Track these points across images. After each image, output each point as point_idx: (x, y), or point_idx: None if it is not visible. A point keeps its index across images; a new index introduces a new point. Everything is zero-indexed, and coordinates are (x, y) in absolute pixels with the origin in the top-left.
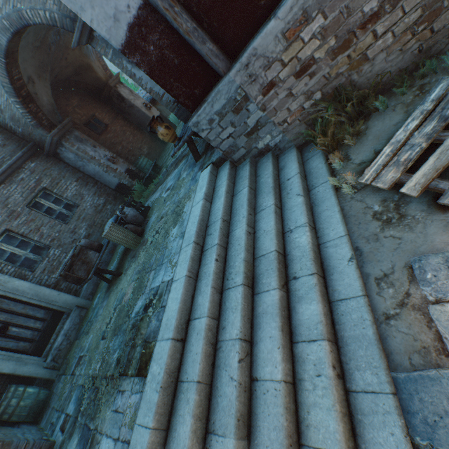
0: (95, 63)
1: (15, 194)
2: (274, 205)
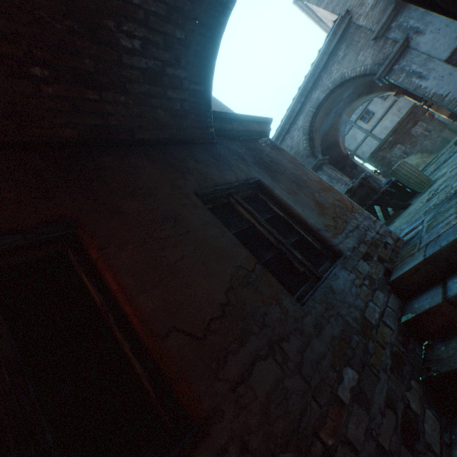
0: (340, 143)
1: None
2: None
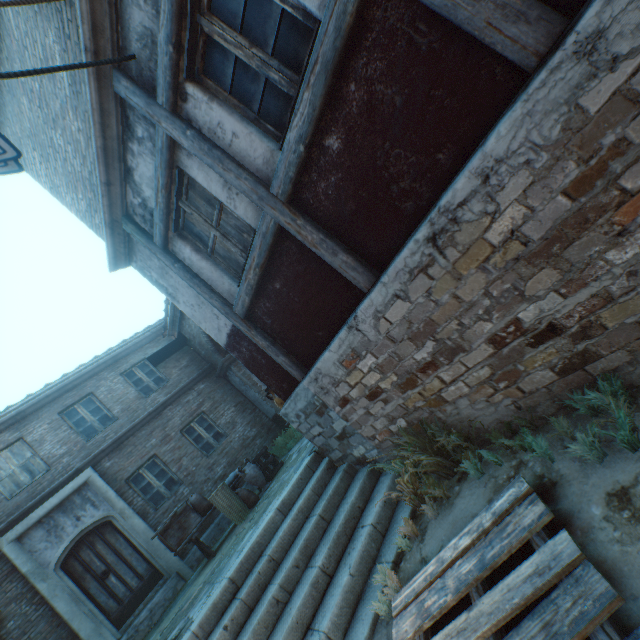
0: None
1: (176, 417)
2: (319, 568)
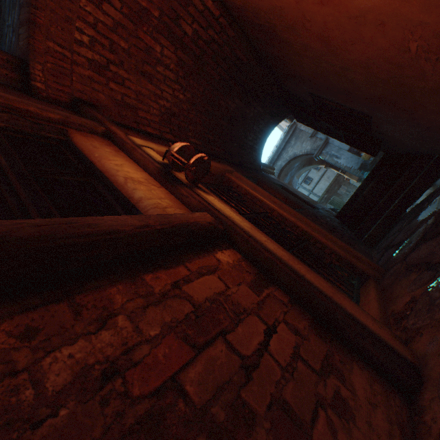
0: None
1: None
2: None
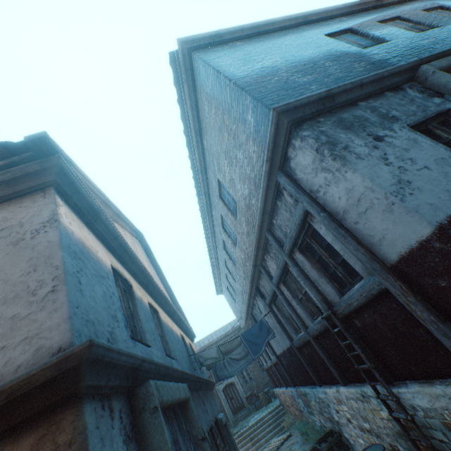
0: None
1: None
2: (269, 428)
